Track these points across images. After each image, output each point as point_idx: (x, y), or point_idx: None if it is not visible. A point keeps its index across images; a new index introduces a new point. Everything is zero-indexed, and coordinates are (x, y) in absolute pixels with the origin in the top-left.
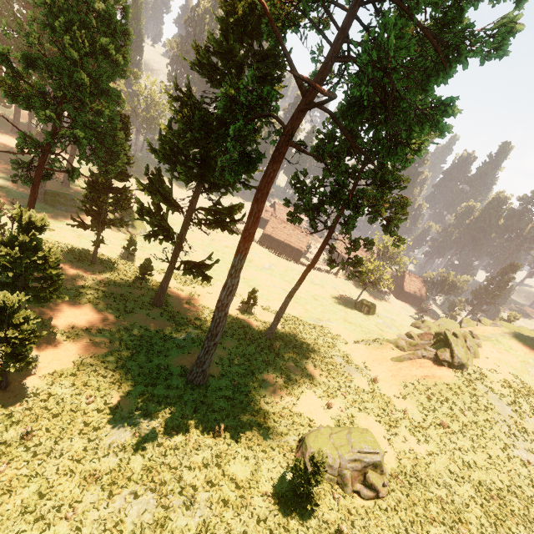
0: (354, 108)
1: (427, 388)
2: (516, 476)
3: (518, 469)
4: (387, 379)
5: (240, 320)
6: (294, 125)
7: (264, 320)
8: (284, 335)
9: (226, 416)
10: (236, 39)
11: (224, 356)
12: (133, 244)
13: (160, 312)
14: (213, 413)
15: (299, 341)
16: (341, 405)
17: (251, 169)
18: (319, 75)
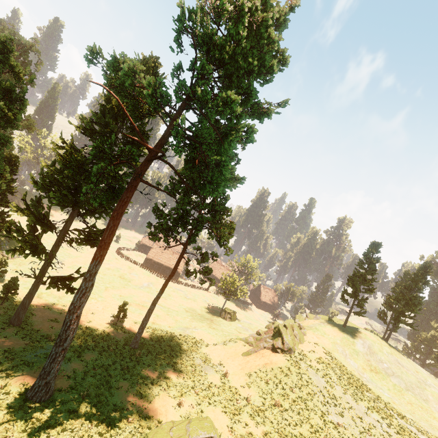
0: (190, 164)
1: (266, 374)
2: None
3: (332, 432)
4: (237, 372)
5: (107, 333)
6: (142, 169)
7: (132, 332)
8: (149, 343)
9: (62, 430)
10: (112, 117)
11: (80, 369)
12: (4, 266)
13: (16, 330)
14: (47, 429)
15: (164, 348)
16: (193, 402)
17: (116, 198)
18: (159, 141)
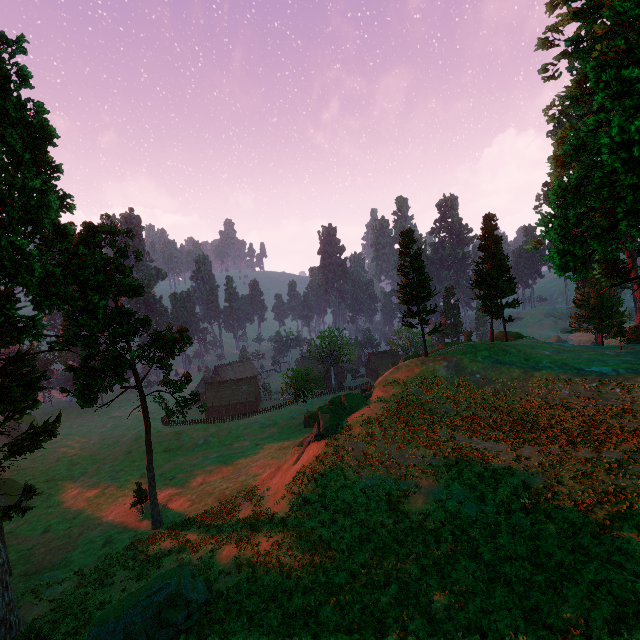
0: None
1: (303, 474)
2: (355, 509)
3: (358, 501)
4: (279, 489)
5: (127, 528)
6: None
7: (164, 510)
8: (181, 512)
9: None
10: None
11: (73, 585)
12: None
13: None
14: None
15: (200, 508)
16: (205, 552)
17: None
18: None
